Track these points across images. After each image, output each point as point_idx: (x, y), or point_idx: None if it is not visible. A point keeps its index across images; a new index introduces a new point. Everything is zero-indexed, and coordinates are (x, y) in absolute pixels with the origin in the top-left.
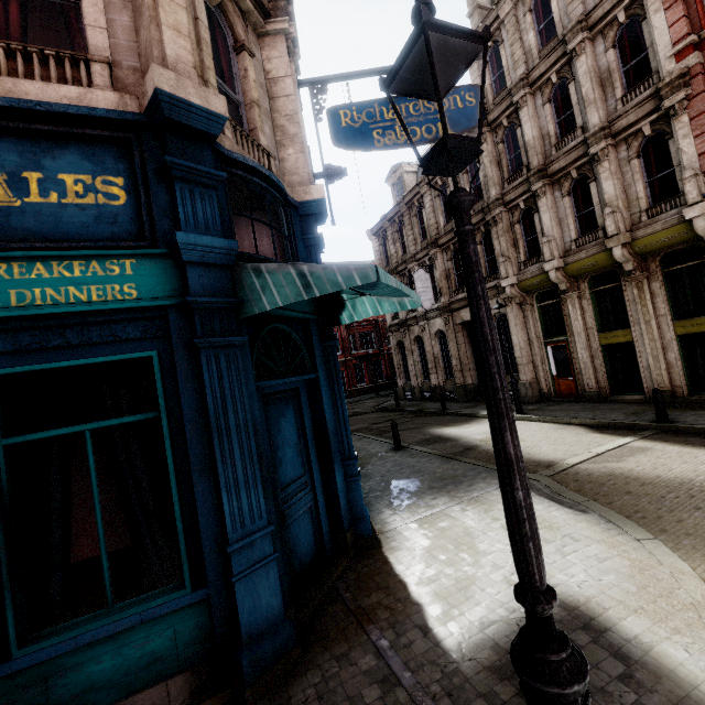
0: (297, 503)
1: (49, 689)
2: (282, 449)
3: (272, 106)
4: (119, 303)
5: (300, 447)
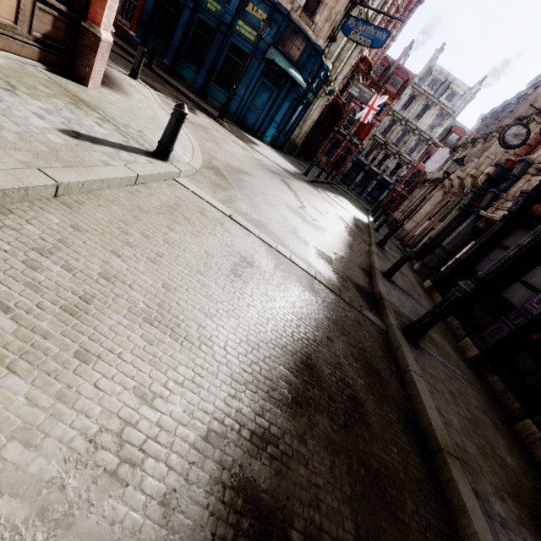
0: (254, 112)
1: (211, 90)
2: (259, 98)
3: (335, 6)
4: (250, 40)
5: (264, 104)
